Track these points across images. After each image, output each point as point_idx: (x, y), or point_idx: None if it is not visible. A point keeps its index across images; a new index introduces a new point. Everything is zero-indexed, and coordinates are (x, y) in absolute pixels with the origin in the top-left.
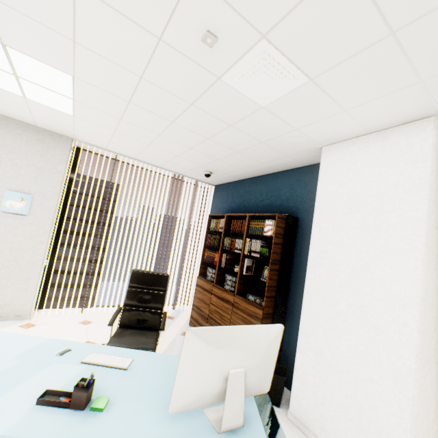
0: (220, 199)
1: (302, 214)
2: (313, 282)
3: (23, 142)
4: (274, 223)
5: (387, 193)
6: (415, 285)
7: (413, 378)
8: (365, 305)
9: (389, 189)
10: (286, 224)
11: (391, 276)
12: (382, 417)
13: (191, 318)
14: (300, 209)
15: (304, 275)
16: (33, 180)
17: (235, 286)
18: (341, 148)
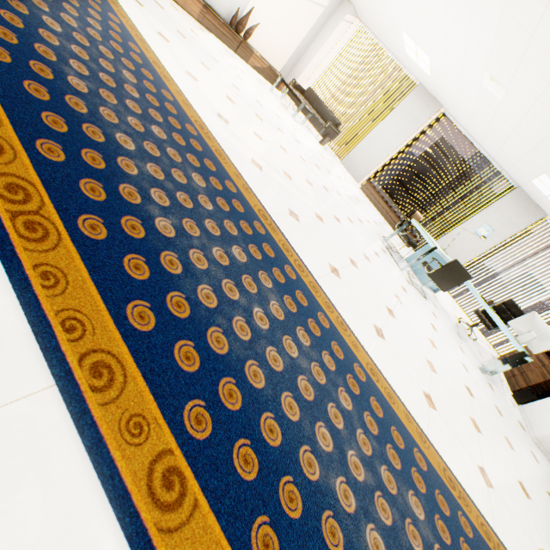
0: None
1: None
2: None
3: (517, 205)
4: None
5: None
6: None
7: None
8: None
9: None
10: None
11: None
12: None
13: (502, 356)
14: None
15: None
16: (501, 225)
17: None
18: None
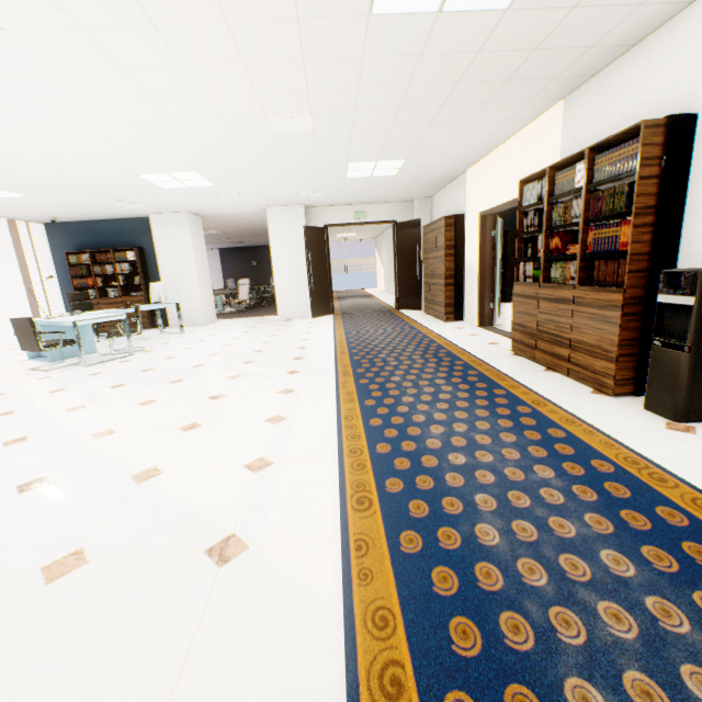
0: (59, 237)
1: (146, 246)
2: (165, 276)
3: None
4: (134, 253)
5: (181, 238)
6: (195, 266)
7: (200, 291)
8: (184, 277)
9: (181, 236)
10: (140, 252)
11: (189, 266)
12: (196, 305)
13: None
14: (143, 243)
15: (157, 276)
16: None
17: (119, 293)
18: (159, 217)
